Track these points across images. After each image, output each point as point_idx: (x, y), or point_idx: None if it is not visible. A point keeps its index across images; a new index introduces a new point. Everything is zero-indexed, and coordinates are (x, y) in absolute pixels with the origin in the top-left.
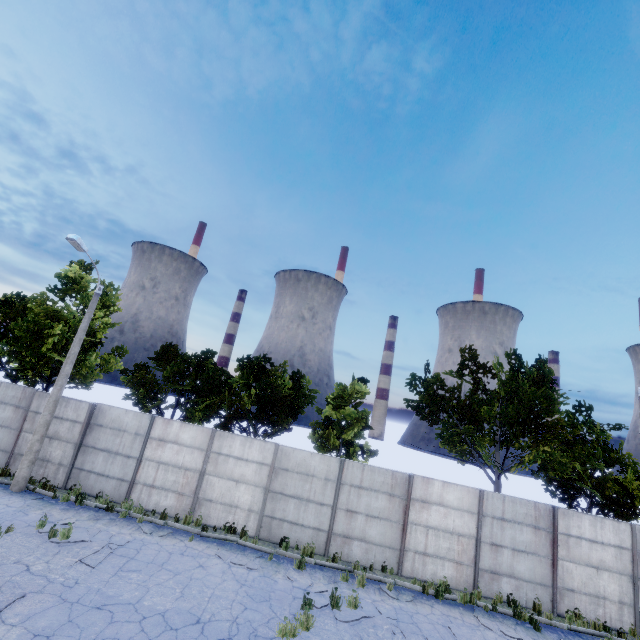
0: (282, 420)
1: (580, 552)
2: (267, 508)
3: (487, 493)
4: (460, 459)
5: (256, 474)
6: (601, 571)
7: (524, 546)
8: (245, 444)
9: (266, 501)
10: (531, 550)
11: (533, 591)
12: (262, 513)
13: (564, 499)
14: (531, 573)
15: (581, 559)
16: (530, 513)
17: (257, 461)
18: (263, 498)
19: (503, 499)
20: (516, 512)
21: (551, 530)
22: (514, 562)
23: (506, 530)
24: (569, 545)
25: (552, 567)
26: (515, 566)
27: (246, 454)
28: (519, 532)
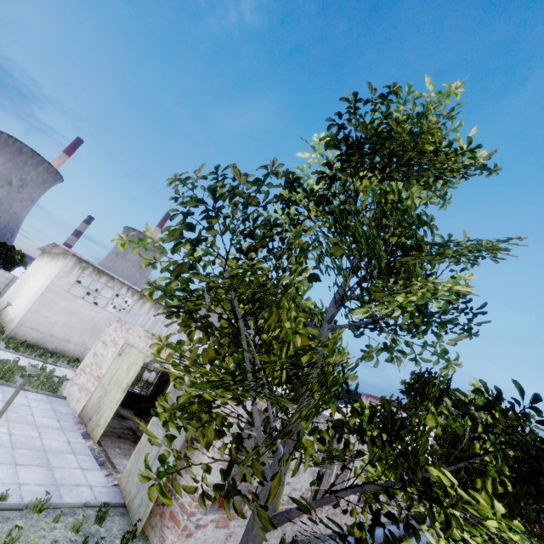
0: (11, 268)
1: None
2: (5, 289)
3: None
4: None
5: (5, 281)
6: None
7: None
8: (4, 272)
9: (6, 287)
10: None
11: None
12: (3, 290)
13: None
14: None
15: None
16: None
17: (7, 278)
18: (5, 287)
19: None
20: None
21: None
22: None
23: None
24: None
25: None
26: None
27: (4, 275)
28: None
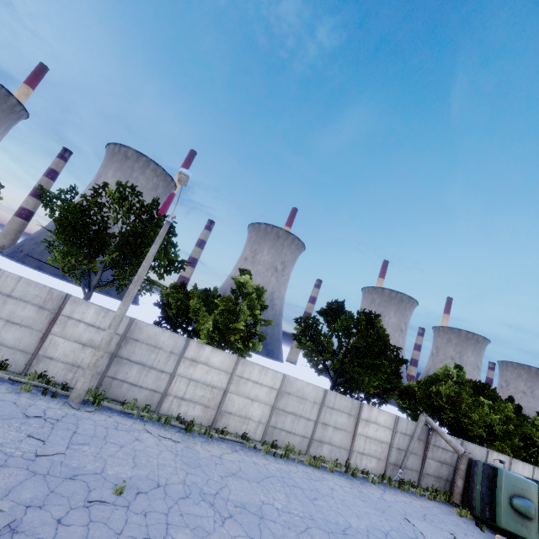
0: None
1: (74, 331)
2: None
3: (3, 272)
4: (64, 271)
5: None
6: (87, 347)
7: (21, 320)
8: None
9: None
10: (27, 324)
11: (11, 355)
12: None
13: (159, 323)
14: (17, 341)
15: (73, 337)
16: (42, 296)
17: None
18: None
19: (19, 280)
20: (27, 292)
21: (56, 312)
22: (3, 331)
23: (8, 305)
24: (67, 325)
25: (41, 339)
26: (2, 334)
27: None
28: (22, 308)
